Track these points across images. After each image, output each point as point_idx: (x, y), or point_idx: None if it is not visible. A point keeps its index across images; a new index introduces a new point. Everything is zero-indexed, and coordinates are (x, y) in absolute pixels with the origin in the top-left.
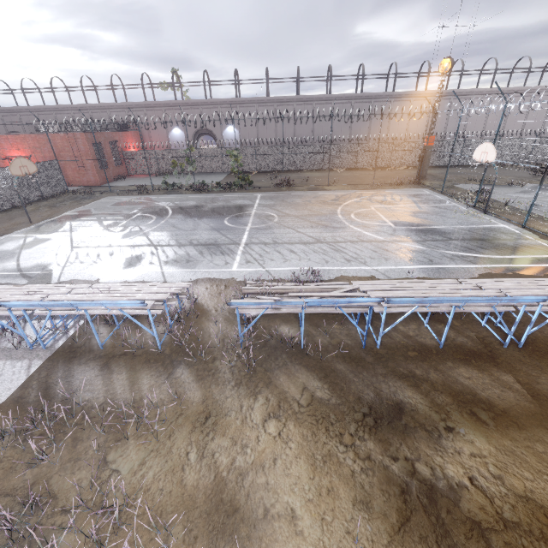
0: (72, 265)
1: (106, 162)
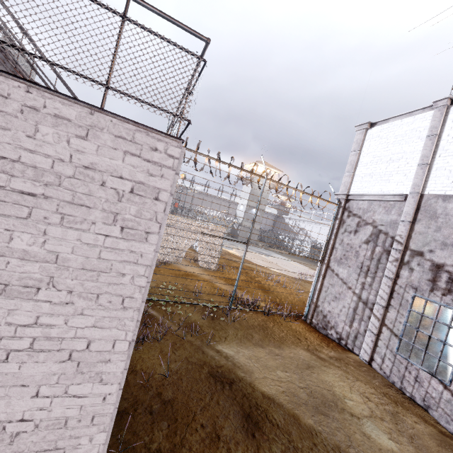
0: None
1: None
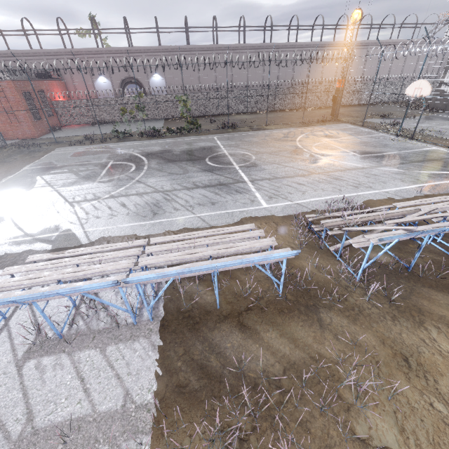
0: (89, 222)
1: (38, 113)
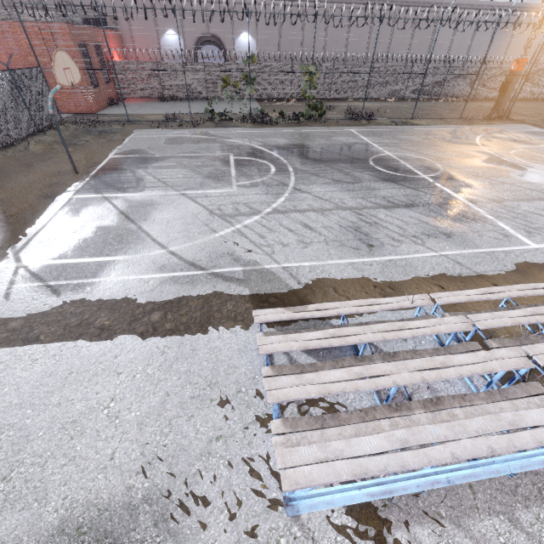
0: (277, 251)
1: (95, 76)
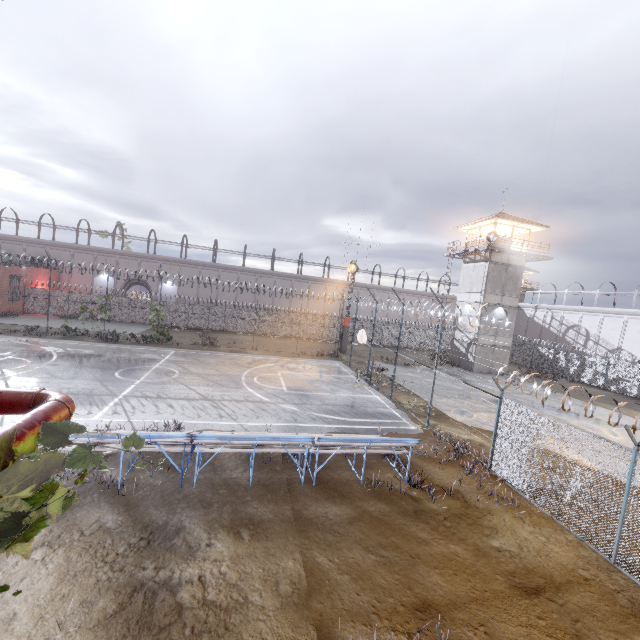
0: None
1: None
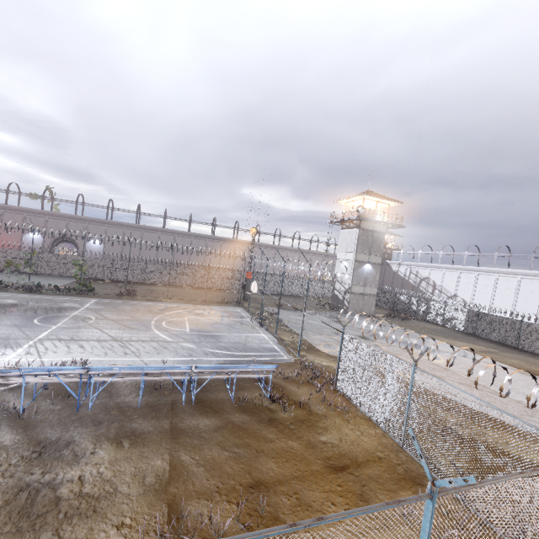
0: None
1: None
